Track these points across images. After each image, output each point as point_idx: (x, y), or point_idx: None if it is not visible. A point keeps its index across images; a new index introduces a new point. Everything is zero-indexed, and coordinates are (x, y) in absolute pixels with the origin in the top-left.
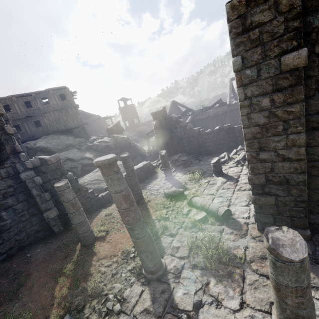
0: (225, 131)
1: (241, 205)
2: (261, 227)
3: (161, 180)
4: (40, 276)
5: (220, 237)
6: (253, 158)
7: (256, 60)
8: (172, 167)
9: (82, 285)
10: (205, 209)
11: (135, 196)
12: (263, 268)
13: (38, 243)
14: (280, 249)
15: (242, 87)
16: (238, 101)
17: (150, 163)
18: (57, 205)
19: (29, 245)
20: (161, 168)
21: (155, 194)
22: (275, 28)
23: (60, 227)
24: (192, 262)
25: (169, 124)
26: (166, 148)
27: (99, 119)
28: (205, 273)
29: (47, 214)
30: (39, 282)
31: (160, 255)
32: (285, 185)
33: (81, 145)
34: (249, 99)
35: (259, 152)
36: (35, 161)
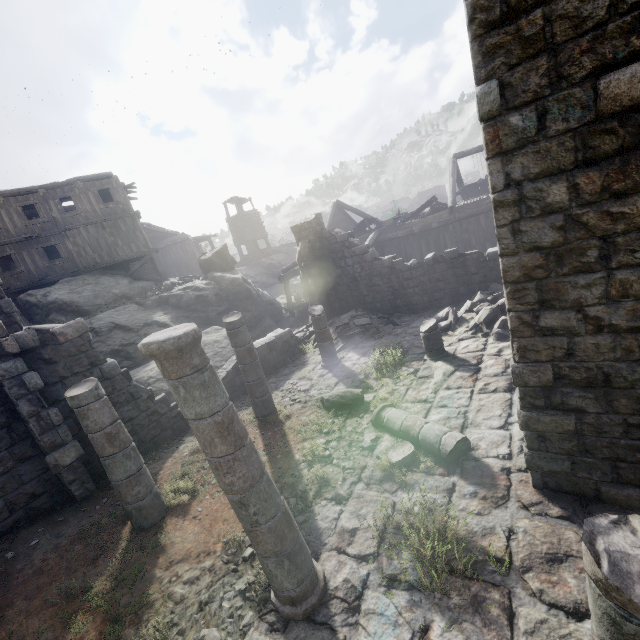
0: (446, 262)
1: (492, 427)
2: (541, 480)
3: (314, 369)
4: (29, 612)
5: (450, 507)
6: (526, 326)
7: (535, 88)
8: (337, 340)
9: (127, 636)
10: (412, 436)
11: (257, 406)
12: (557, 589)
13: (34, 524)
14: (637, 591)
15: (501, 159)
16: (469, 201)
17: (291, 333)
18: (80, 434)
19: (13, 529)
20: (314, 342)
21: (301, 401)
22: (585, 5)
23: (87, 484)
24: (387, 570)
25: (329, 250)
26: (324, 300)
27: (187, 242)
28: (417, 600)
29: (55, 456)
30: (25, 628)
31: (312, 551)
32: (601, 387)
33: (146, 297)
34: (518, 187)
35: (539, 313)
36: (27, 337)
